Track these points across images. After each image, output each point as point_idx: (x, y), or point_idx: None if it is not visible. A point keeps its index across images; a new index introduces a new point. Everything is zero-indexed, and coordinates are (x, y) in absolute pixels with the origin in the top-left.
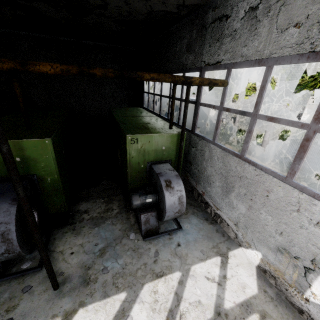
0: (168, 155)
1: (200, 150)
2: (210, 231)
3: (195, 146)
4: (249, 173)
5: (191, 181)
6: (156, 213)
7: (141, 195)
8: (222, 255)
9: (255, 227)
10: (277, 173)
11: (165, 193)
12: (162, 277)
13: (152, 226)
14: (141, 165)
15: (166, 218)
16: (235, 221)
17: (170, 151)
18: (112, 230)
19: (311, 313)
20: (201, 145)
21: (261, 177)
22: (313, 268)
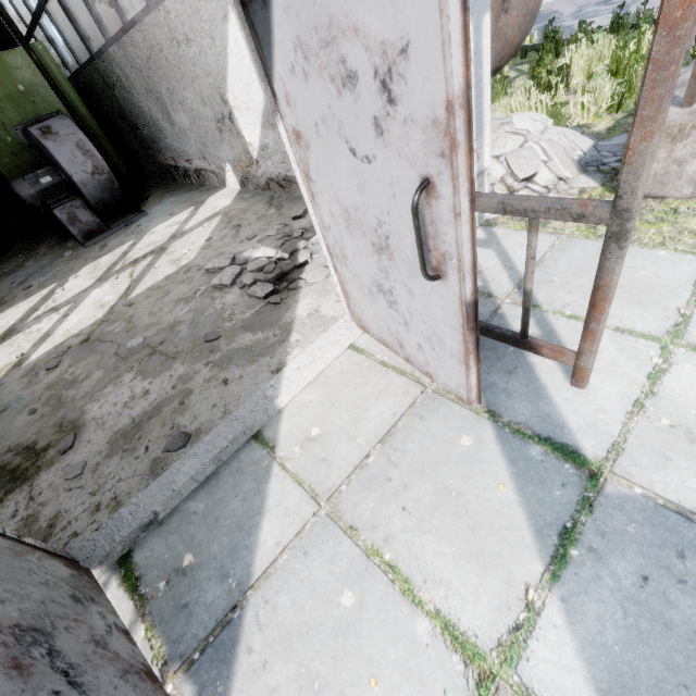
0: (46, 103)
1: (118, 81)
2: (191, 196)
3: (112, 83)
4: (143, 45)
5: (161, 160)
6: (80, 201)
7: (25, 176)
8: (198, 204)
9: (202, 130)
10: (144, 7)
11: (47, 144)
12: (108, 254)
13: (90, 225)
14: (7, 138)
15: (86, 191)
16: (200, 152)
17: (41, 92)
18: (38, 265)
19: (267, 175)
20: (111, 69)
21: (147, 36)
22: (229, 110)
